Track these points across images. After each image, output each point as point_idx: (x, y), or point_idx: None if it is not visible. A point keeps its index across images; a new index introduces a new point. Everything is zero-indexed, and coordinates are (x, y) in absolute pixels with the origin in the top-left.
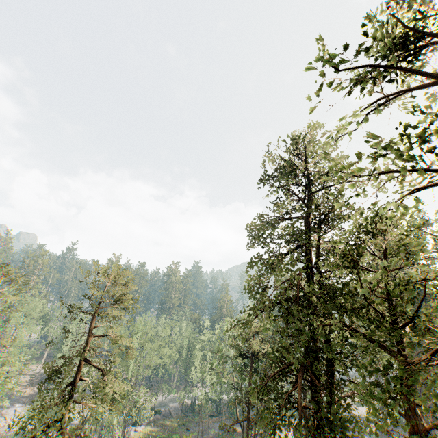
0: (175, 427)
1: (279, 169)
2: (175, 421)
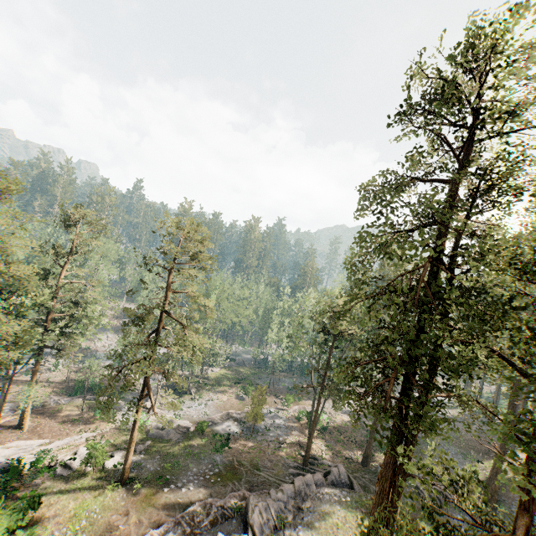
0: (248, 375)
1: (434, 101)
2: (248, 370)
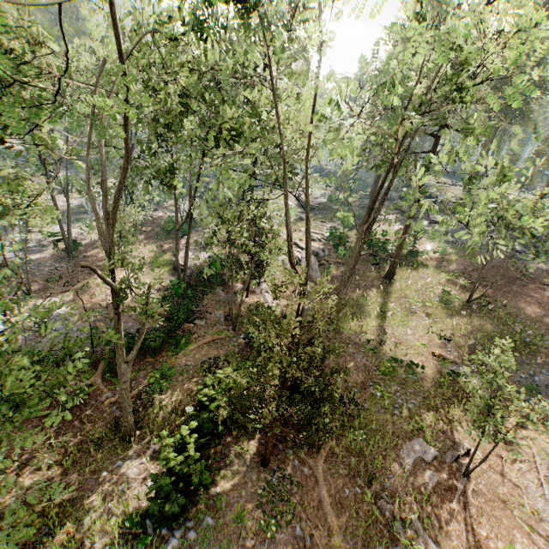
0: None
1: None
2: None
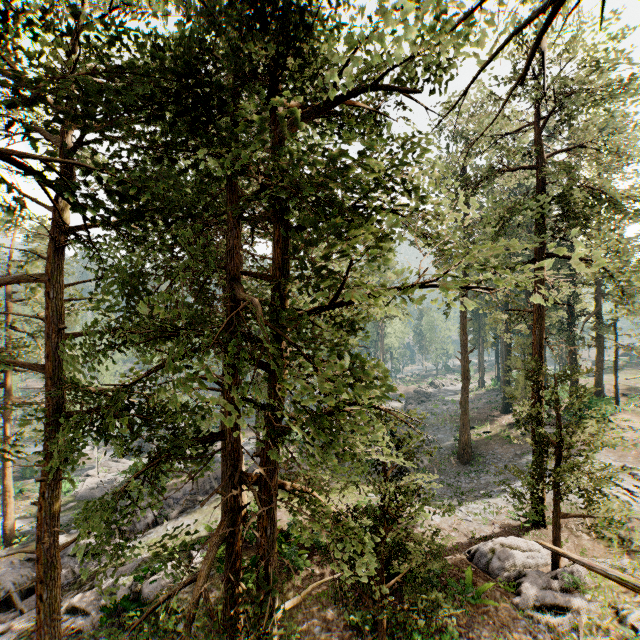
0: None
1: None
2: None
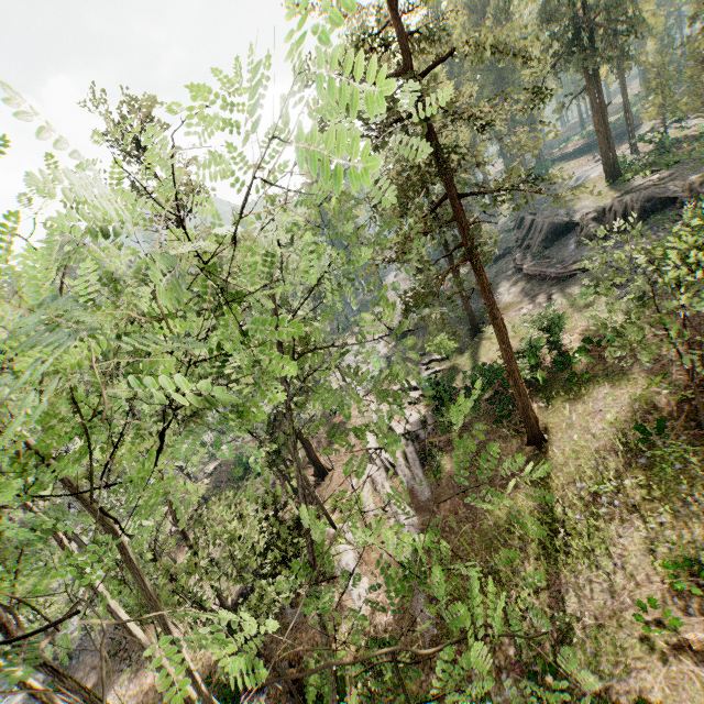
0: None
1: None
2: None
